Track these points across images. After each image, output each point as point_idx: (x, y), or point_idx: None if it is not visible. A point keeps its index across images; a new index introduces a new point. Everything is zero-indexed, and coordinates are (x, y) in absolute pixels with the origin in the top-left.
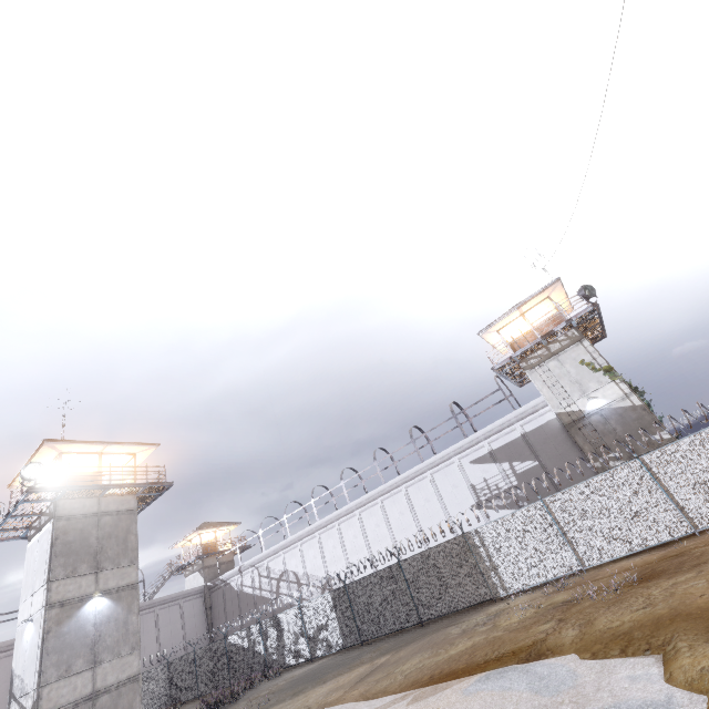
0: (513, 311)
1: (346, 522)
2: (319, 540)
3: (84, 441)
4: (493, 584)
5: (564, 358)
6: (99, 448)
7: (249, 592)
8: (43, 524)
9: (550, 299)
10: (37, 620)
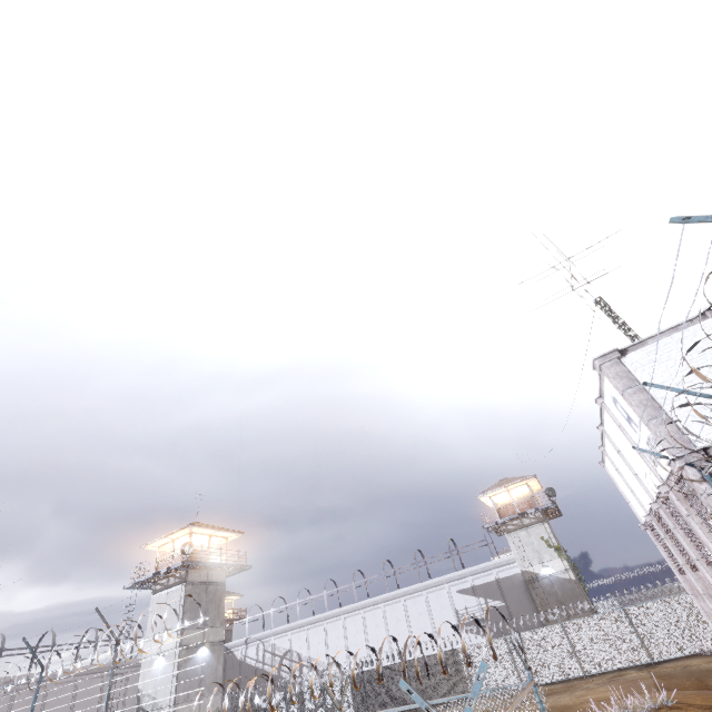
0: (502, 488)
1: (351, 617)
2: (326, 628)
3: (208, 527)
4: (467, 688)
5: (531, 531)
6: (212, 532)
7: (252, 663)
8: (173, 584)
9: (527, 485)
10: (170, 656)
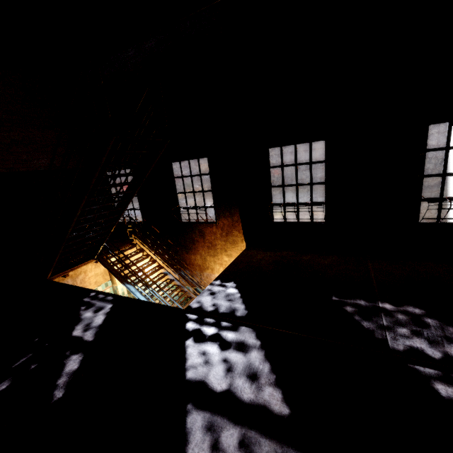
0: None
1: None
2: None
3: None
4: None
5: None
6: None
7: None
8: None
9: None
10: None
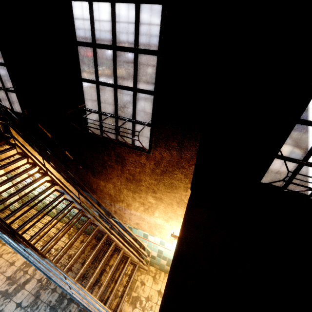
0: None
1: None
2: None
3: None
4: None
5: None
6: None
7: None
8: None
9: None
10: None
